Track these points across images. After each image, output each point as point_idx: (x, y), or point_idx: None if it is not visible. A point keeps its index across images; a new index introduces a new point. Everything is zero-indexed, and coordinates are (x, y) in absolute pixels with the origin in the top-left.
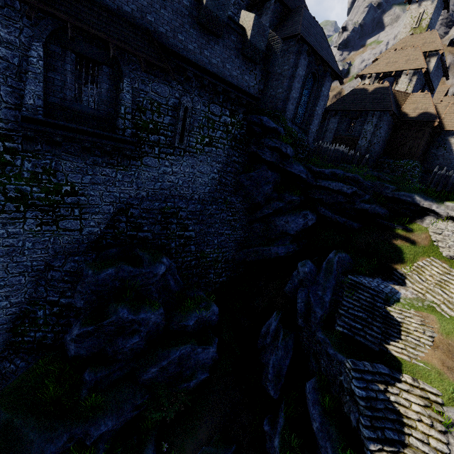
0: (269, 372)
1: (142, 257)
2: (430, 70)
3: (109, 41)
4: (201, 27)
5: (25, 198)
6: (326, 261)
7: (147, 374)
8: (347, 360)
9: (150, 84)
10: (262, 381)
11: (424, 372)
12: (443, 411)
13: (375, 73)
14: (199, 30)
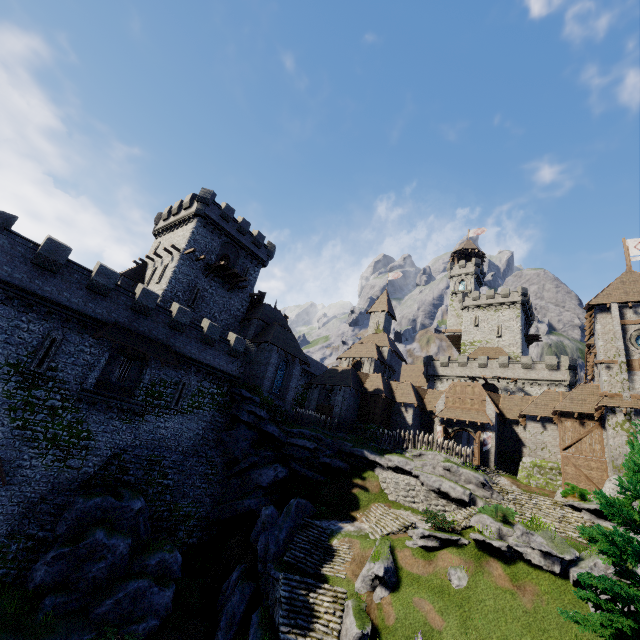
0: (221, 619)
1: (124, 494)
2: (386, 358)
3: (147, 353)
4: (202, 342)
5: (56, 439)
6: (287, 505)
7: (102, 607)
8: (281, 573)
9: (163, 370)
10: (214, 639)
11: (340, 580)
12: (344, 602)
13: (349, 357)
14: (201, 343)
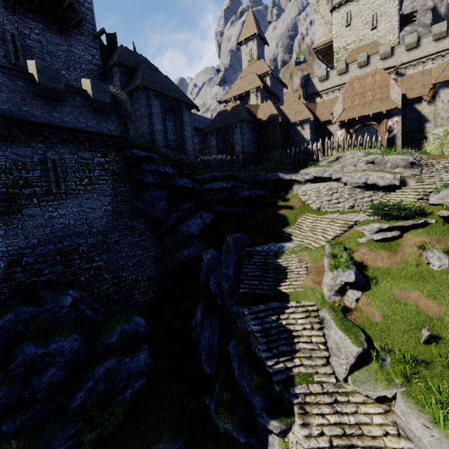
0: (201, 354)
1: (44, 296)
2: (269, 86)
3: None
4: (43, 98)
5: None
6: (225, 244)
7: (75, 401)
8: (245, 309)
9: (8, 149)
10: (201, 367)
11: (303, 294)
12: (318, 314)
13: (233, 97)
14: (42, 100)
